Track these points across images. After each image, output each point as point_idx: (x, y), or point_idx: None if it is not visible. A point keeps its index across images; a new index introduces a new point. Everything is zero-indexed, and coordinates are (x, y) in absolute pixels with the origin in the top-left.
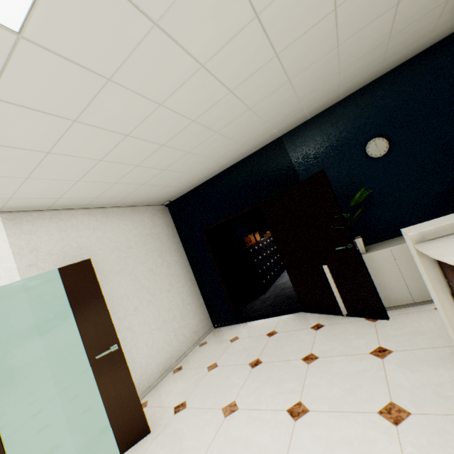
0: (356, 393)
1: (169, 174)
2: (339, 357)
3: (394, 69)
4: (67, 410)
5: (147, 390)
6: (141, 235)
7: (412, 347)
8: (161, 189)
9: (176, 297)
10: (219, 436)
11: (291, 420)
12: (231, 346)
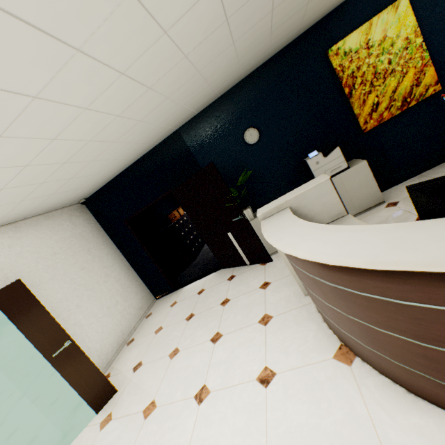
0: (249, 315)
1: (77, 180)
2: (242, 295)
3: (253, 72)
4: (38, 404)
5: (108, 365)
6: (64, 239)
7: (281, 277)
8: (73, 192)
9: (115, 285)
10: (168, 372)
11: (213, 344)
12: (172, 310)
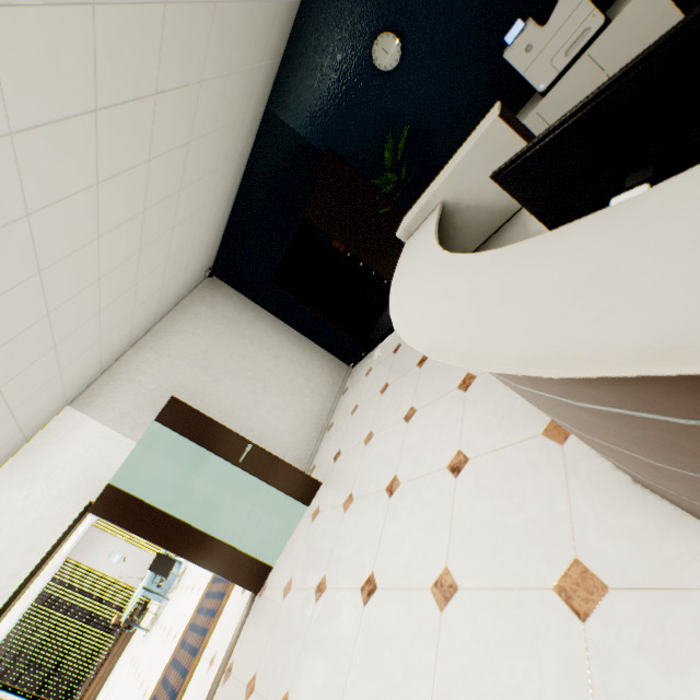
0: (448, 378)
1: (177, 257)
2: None
3: None
4: (252, 502)
5: (312, 456)
6: (208, 331)
7: None
8: (186, 272)
9: (290, 366)
10: (363, 461)
11: (406, 424)
12: (366, 381)
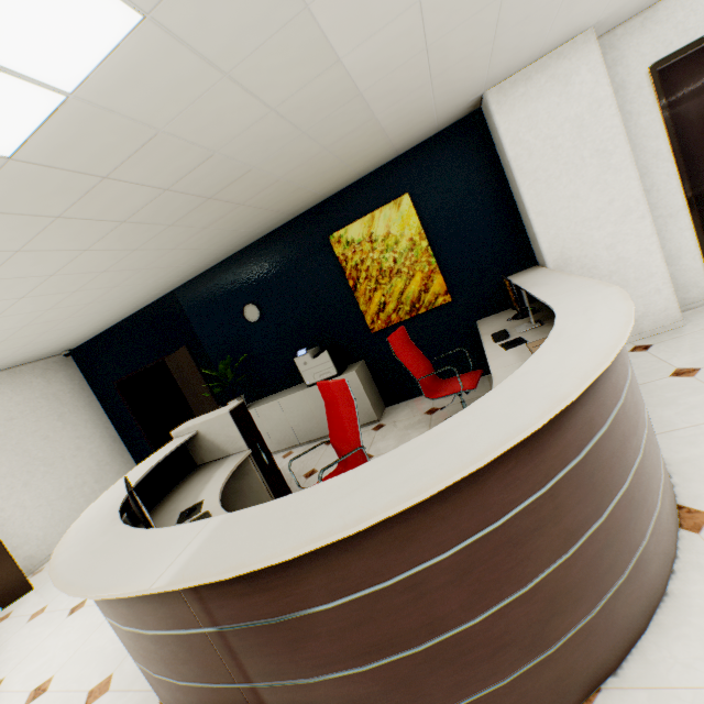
0: None
1: (38, 344)
2: None
3: (254, 244)
4: None
5: (48, 558)
6: (29, 401)
7: None
8: (42, 350)
9: (89, 460)
10: None
11: None
12: None
